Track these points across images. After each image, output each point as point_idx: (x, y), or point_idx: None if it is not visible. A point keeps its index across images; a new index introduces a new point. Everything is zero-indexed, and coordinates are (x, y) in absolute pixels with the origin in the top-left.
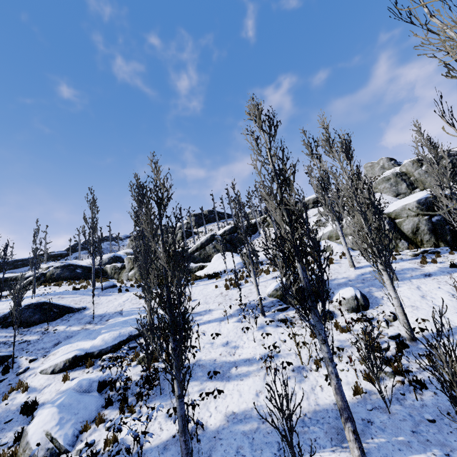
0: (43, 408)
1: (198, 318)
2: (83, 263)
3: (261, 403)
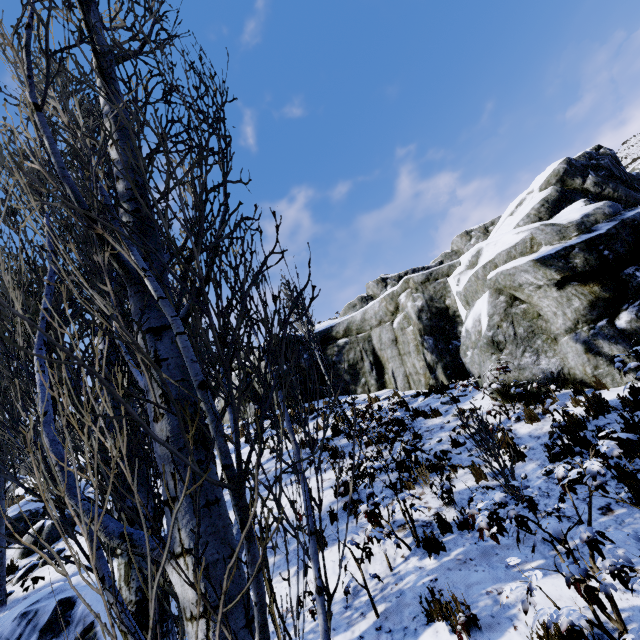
0: None
1: None
2: None
3: None
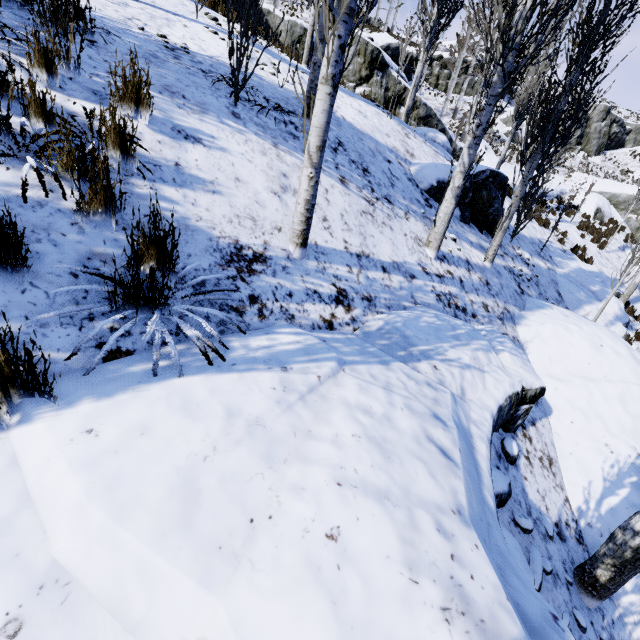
0: None
1: (623, 290)
2: None
3: None
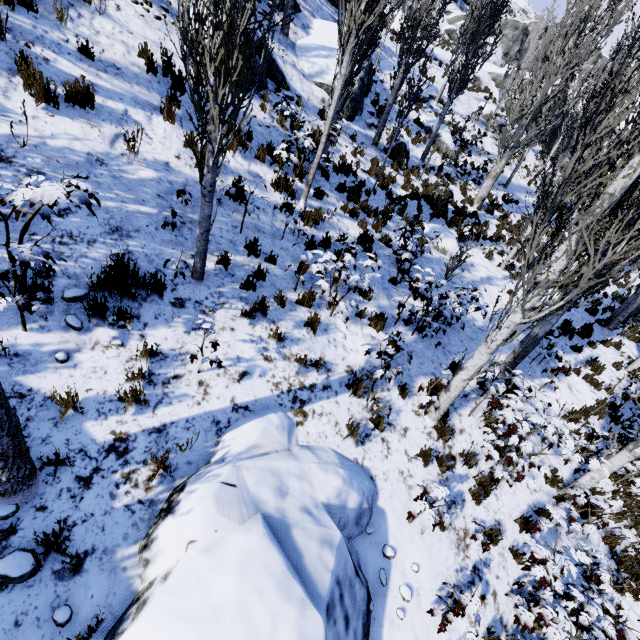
0: (441, 130)
1: (452, 106)
2: None
3: (507, 175)
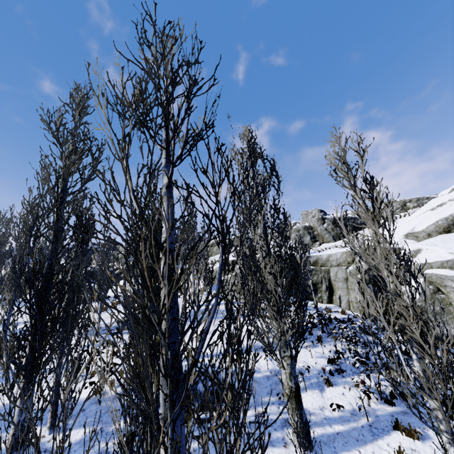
0: None
1: None
2: (2, 271)
3: None
